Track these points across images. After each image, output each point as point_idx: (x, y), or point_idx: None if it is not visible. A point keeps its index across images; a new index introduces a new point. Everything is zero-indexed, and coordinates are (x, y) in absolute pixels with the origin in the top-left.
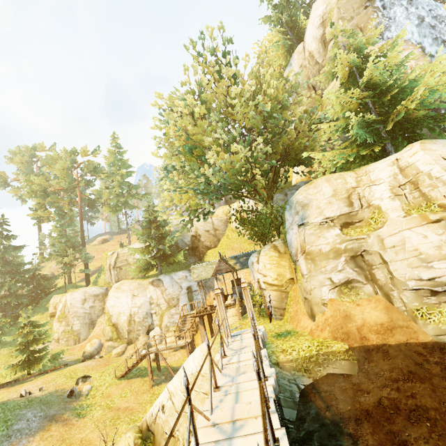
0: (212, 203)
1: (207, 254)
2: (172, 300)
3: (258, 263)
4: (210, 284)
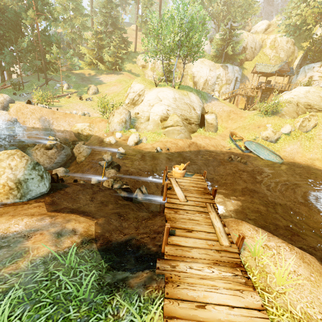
0: (316, 23)
1: (245, 63)
2: (229, 80)
3: (321, 67)
4: (243, 81)
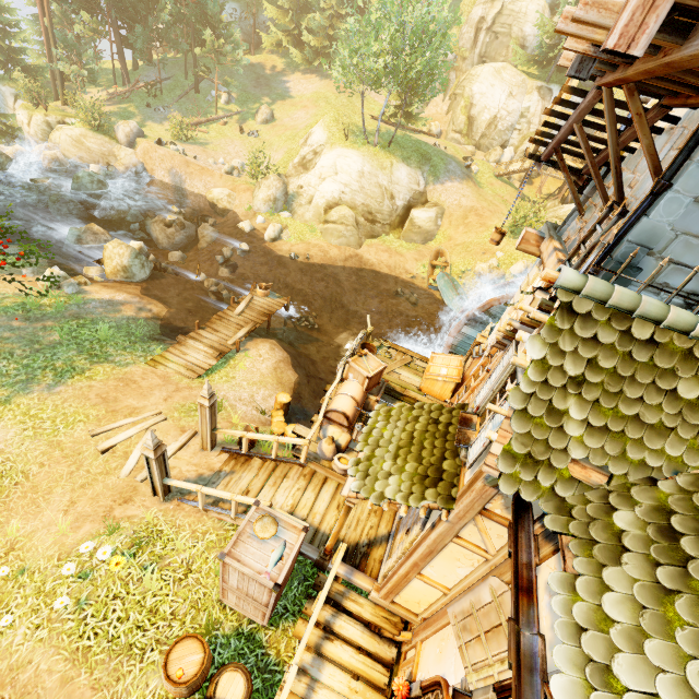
0: None
1: None
2: None
3: None
4: (589, 131)
